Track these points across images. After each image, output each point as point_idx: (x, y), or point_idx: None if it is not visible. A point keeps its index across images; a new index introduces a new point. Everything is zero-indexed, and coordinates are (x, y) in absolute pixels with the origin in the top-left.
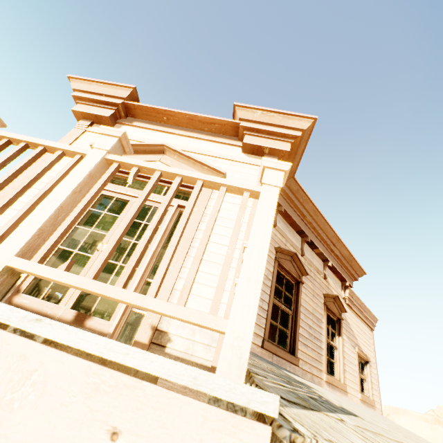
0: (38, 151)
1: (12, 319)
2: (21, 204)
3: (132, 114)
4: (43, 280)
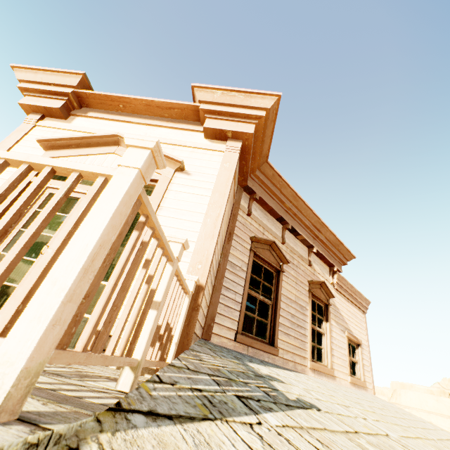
0: None
1: None
2: None
3: (86, 104)
4: (5, 288)
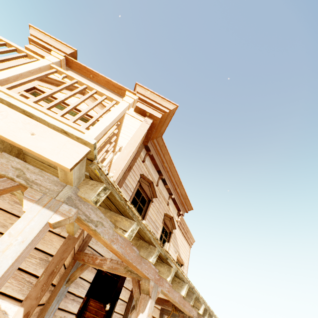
0: (12, 49)
1: None
2: None
3: (69, 65)
4: None
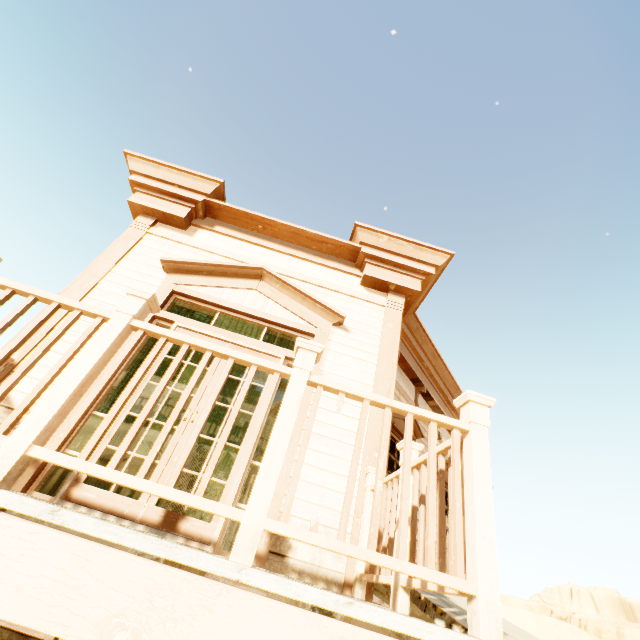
0: (230, 365)
1: (327, 603)
2: (65, 344)
3: (214, 215)
4: None
